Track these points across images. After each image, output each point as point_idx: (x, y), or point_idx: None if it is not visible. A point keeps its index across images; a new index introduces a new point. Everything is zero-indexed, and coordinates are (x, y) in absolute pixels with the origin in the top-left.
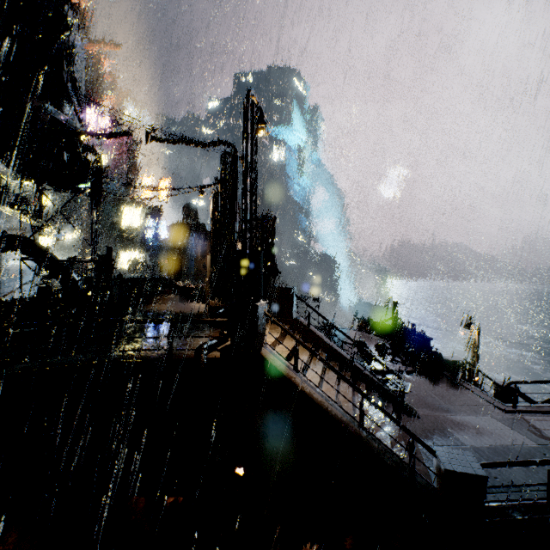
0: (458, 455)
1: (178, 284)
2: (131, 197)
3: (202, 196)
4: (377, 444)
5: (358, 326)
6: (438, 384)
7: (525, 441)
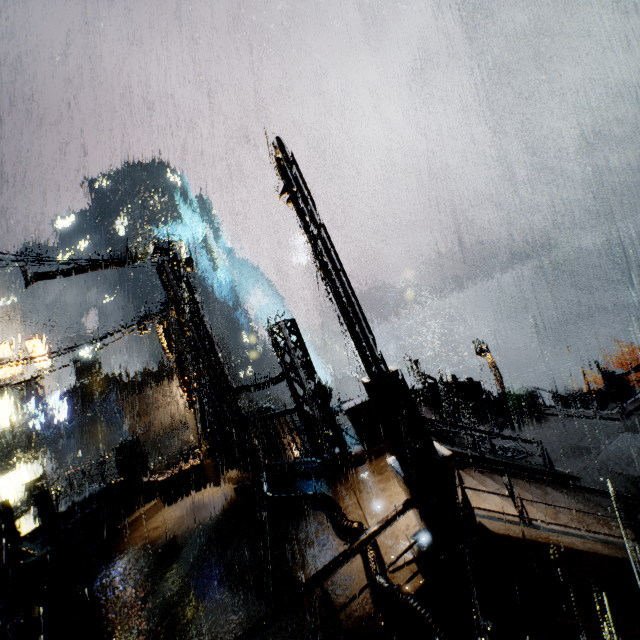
0: None
1: (151, 479)
2: None
3: (144, 334)
4: None
5: None
6: (536, 426)
7: None
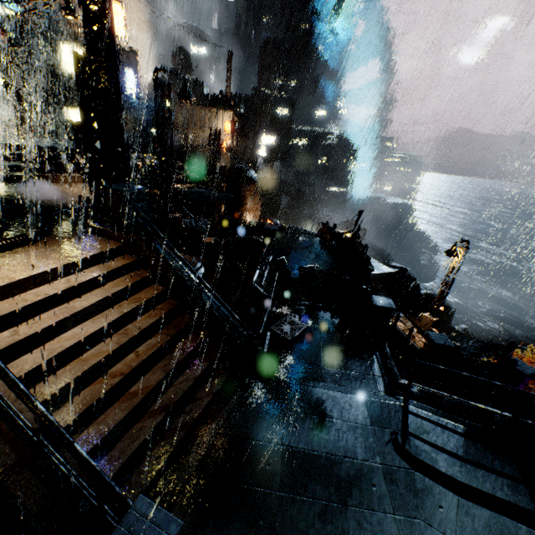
0: (151, 529)
1: (78, 158)
2: (73, 25)
3: (73, 17)
4: (59, 475)
5: (321, 232)
6: (343, 332)
7: (369, 453)
